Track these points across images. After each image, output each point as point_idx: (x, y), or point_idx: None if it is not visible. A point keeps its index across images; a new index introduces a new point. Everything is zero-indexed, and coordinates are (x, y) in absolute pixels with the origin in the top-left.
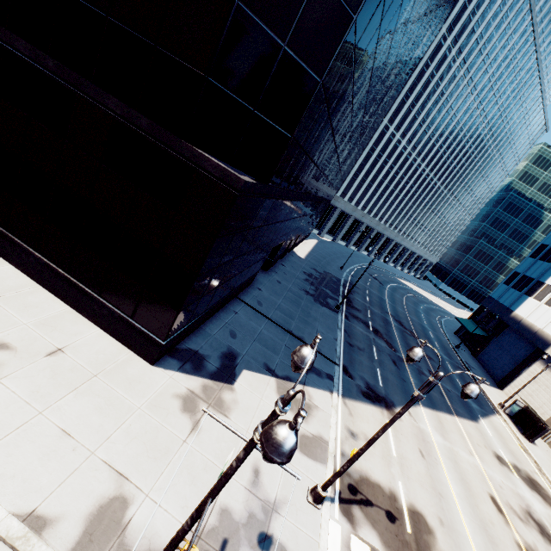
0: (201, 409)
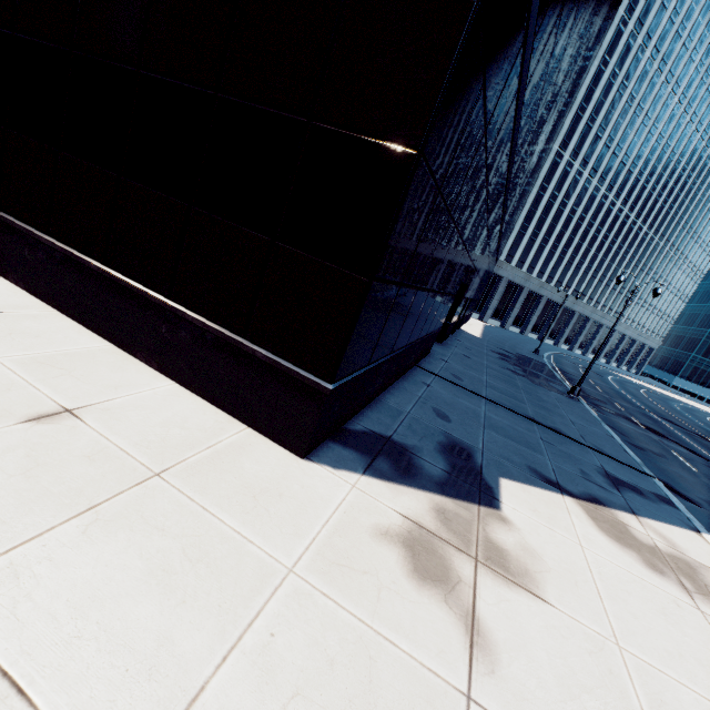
0: (460, 573)
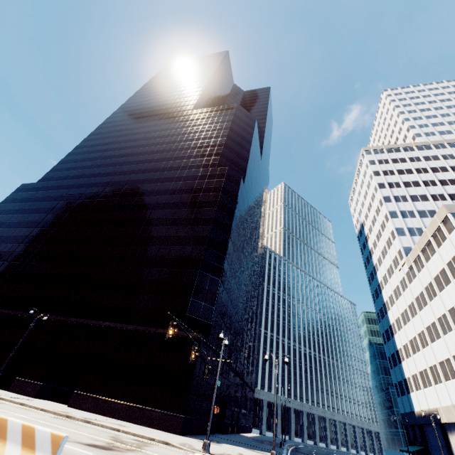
0: None
